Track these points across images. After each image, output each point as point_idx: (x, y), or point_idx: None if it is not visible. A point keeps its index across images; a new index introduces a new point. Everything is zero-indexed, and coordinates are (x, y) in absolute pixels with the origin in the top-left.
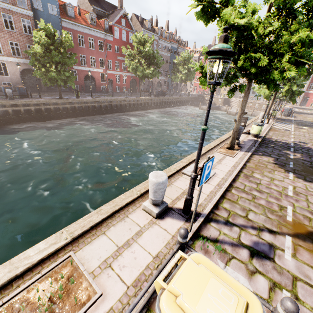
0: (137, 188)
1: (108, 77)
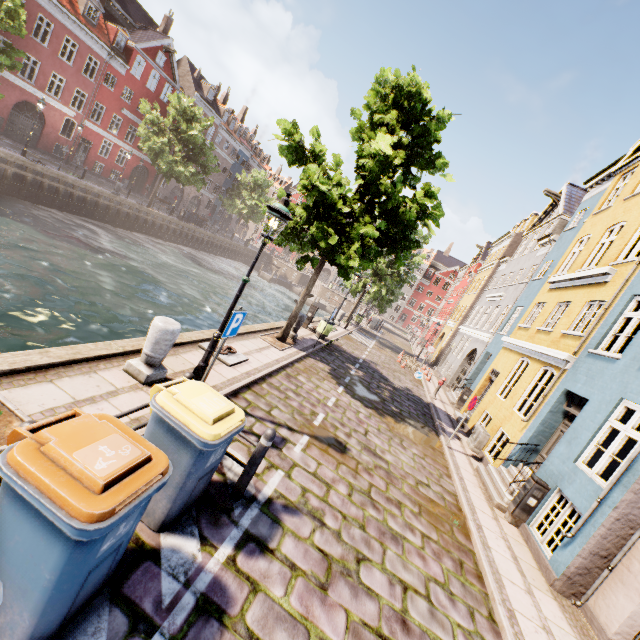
0: (120, 342)
1: (83, 134)
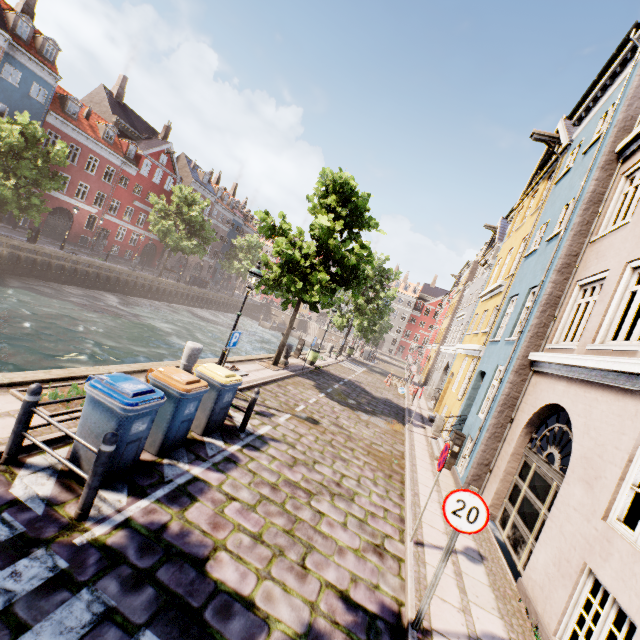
0: (165, 362)
1: (103, 225)
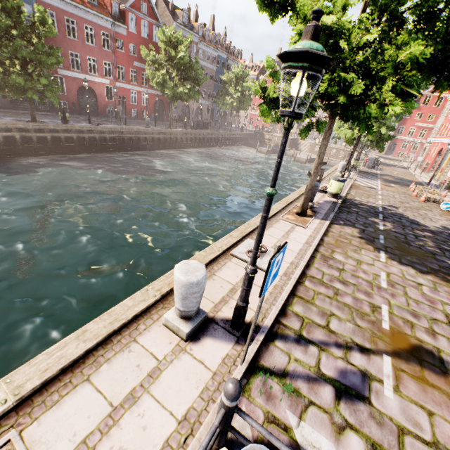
0: (156, 284)
1: (118, 93)
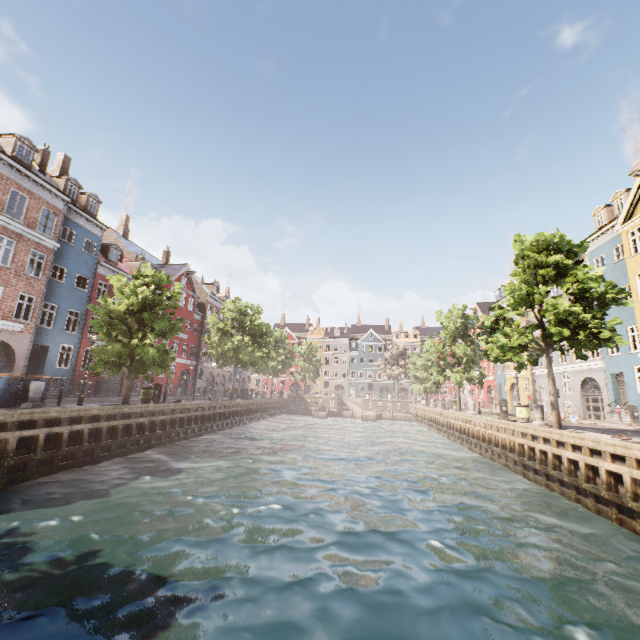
0: None
1: None
